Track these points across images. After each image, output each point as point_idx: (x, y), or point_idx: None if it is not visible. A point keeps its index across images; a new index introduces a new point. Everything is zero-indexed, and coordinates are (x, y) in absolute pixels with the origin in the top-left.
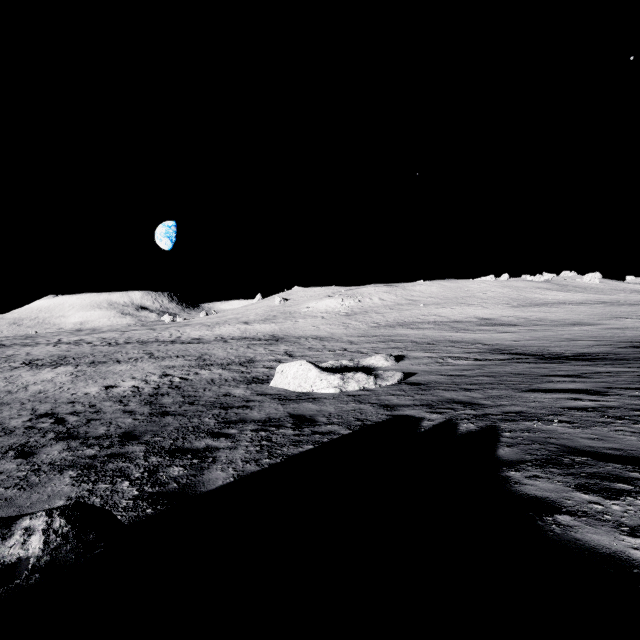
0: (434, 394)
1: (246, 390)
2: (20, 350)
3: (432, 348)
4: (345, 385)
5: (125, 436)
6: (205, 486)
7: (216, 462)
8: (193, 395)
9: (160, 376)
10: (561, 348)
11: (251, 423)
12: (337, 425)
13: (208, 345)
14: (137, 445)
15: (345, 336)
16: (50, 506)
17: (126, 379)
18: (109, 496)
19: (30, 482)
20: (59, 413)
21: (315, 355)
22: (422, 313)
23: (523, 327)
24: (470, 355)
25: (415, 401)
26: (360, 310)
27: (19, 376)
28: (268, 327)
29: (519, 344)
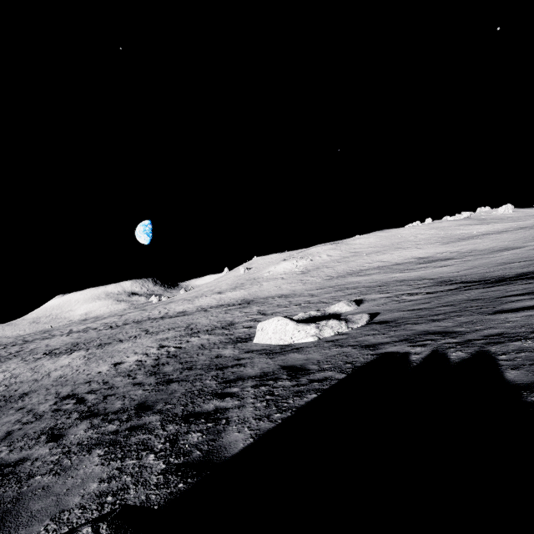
0: (406, 329)
1: (234, 350)
2: (40, 343)
3: (384, 289)
4: (321, 332)
5: (139, 407)
6: (228, 450)
7: (230, 423)
8: (189, 361)
9: (158, 348)
10: (501, 271)
11: (249, 380)
12: (330, 371)
13: (192, 316)
14: (152, 415)
15: (305, 291)
16: (85, 491)
17: (130, 355)
18: (138, 473)
19: (63, 466)
20: (79, 393)
21: (284, 311)
22: (366, 261)
23: (458, 259)
24: (421, 290)
25: (392, 338)
26: (313, 267)
27: (42, 365)
28: (238, 293)
29: (460, 274)
